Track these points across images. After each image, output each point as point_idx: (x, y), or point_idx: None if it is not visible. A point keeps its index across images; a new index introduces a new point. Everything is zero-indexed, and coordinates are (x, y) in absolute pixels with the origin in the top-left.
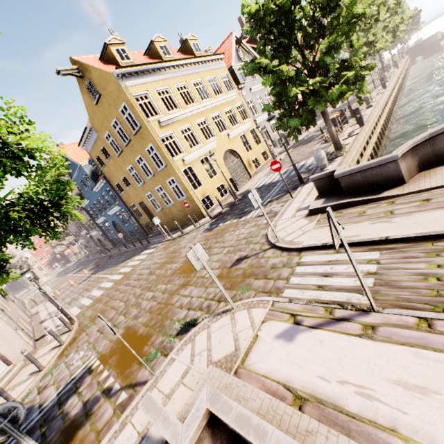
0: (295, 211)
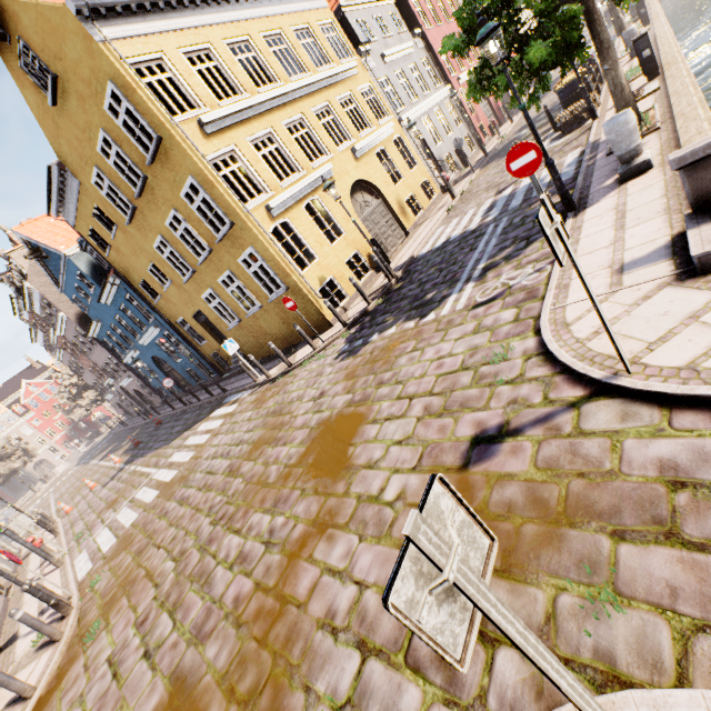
0: (609, 273)
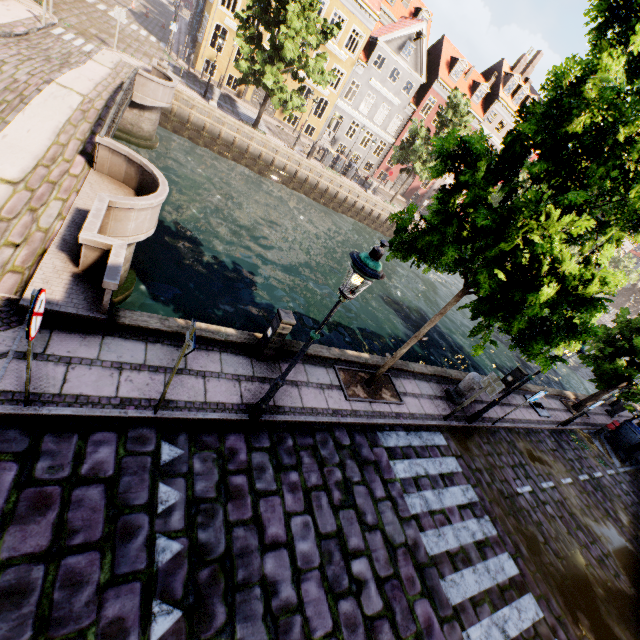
0: None
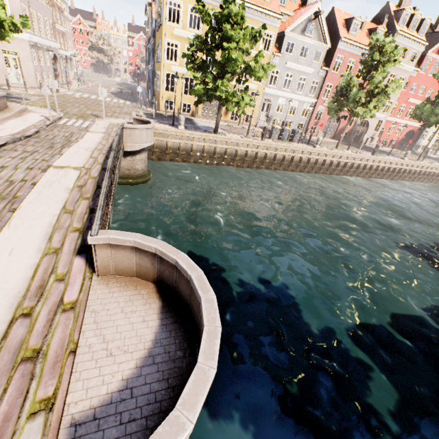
0: None
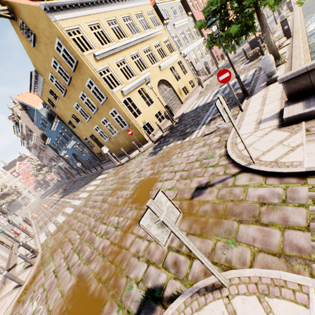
0: (255, 123)
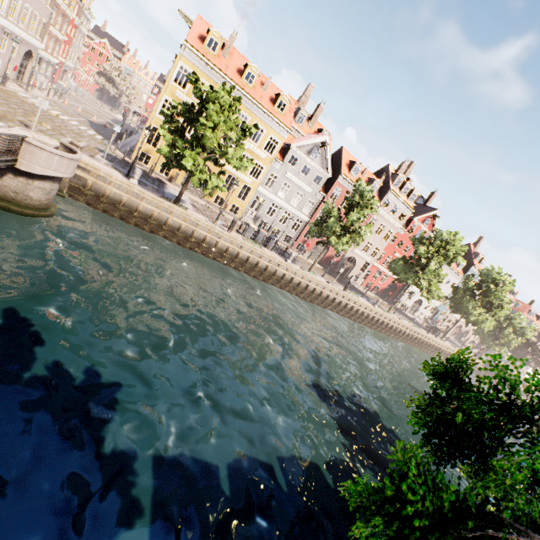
0: None
